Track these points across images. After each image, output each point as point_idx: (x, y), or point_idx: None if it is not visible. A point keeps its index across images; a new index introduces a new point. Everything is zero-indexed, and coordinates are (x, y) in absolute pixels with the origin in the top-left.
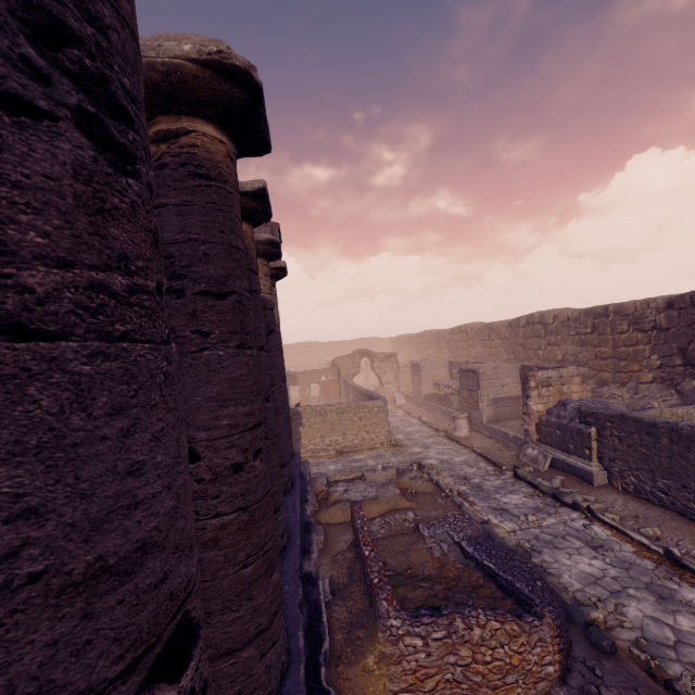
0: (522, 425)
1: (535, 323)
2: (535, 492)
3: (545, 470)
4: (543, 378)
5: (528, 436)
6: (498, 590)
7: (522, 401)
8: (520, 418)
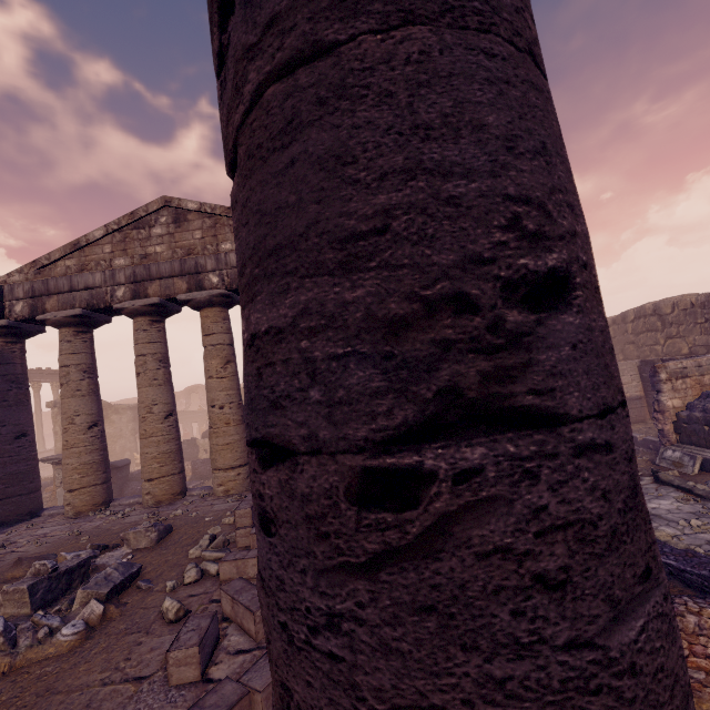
0: (655, 424)
1: (648, 315)
2: (690, 497)
3: (695, 474)
4: (676, 369)
5: (664, 436)
6: (688, 588)
7: (645, 401)
8: (645, 422)
